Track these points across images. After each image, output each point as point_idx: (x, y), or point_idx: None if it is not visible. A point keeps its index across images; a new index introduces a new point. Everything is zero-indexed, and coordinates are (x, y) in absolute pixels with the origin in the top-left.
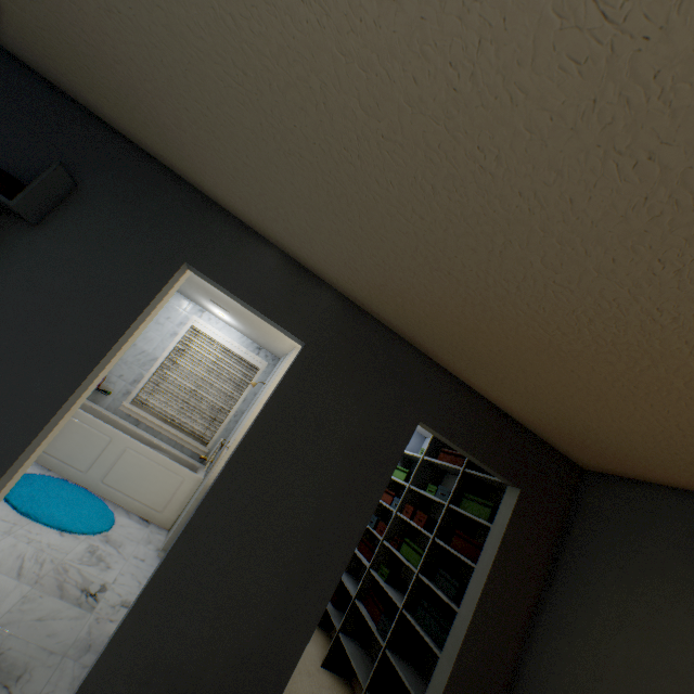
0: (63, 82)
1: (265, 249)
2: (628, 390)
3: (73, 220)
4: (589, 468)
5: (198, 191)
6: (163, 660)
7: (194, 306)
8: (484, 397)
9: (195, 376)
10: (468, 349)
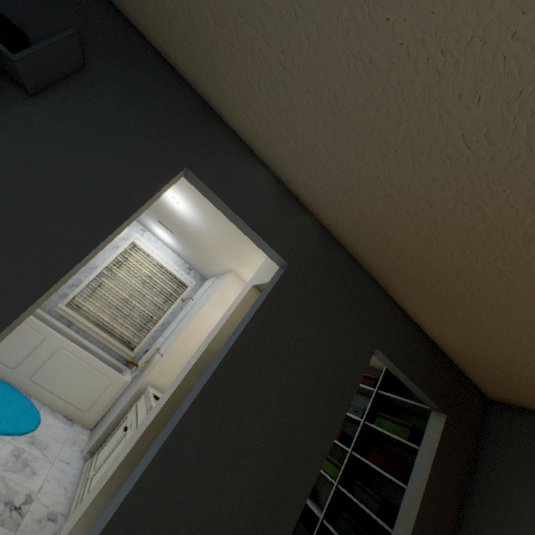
0: None
1: (259, 170)
2: None
3: (75, 100)
4: (494, 399)
5: (205, 102)
6: None
7: (137, 225)
8: (422, 330)
9: (130, 287)
10: (440, 286)
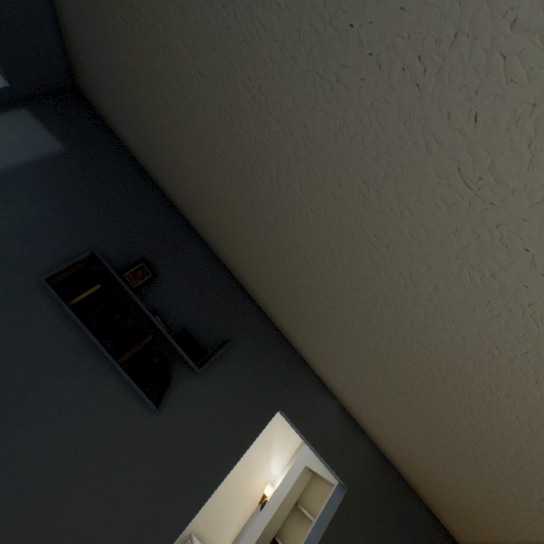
0: (237, 273)
1: (330, 401)
2: None
3: (217, 368)
4: None
5: (296, 350)
6: None
7: None
8: None
9: None
10: (480, 534)
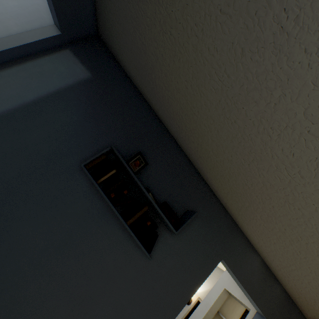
0: (197, 163)
1: (254, 256)
2: None
3: (183, 228)
4: None
5: (233, 219)
6: None
7: None
8: None
9: None
10: None
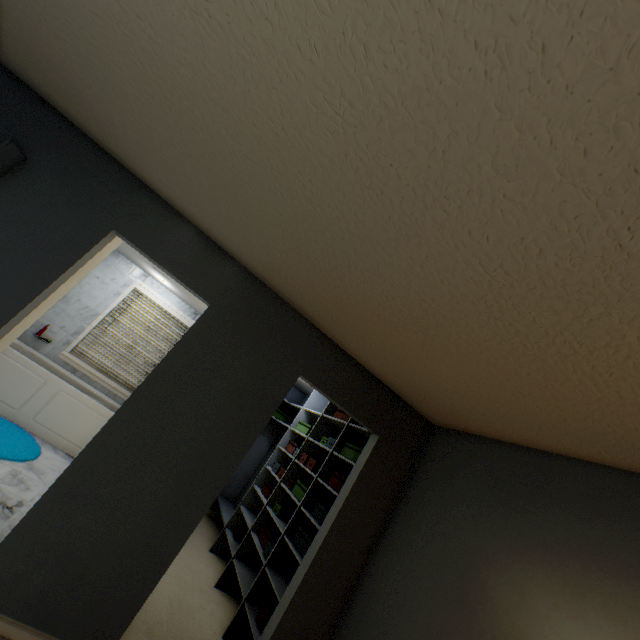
0: (23, 75)
1: (184, 226)
2: (432, 354)
3: (20, 186)
4: (436, 424)
5: (132, 174)
6: (59, 546)
7: (139, 271)
8: (357, 361)
9: (134, 333)
10: (336, 319)
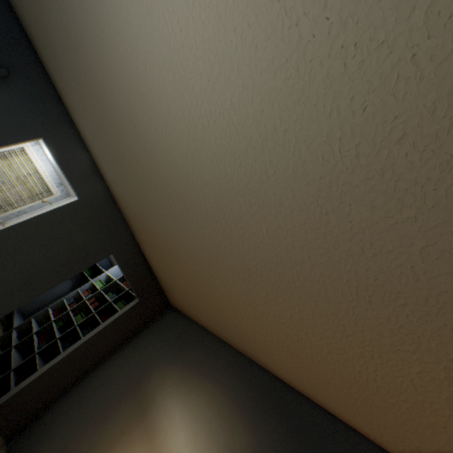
0: (31, 36)
1: (85, 153)
2: (176, 270)
3: None
4: (172, 304)
5: (69, 113)
6: None
7: None
8: (147, 259)
9: (6, 176)
10: (143, 235)
